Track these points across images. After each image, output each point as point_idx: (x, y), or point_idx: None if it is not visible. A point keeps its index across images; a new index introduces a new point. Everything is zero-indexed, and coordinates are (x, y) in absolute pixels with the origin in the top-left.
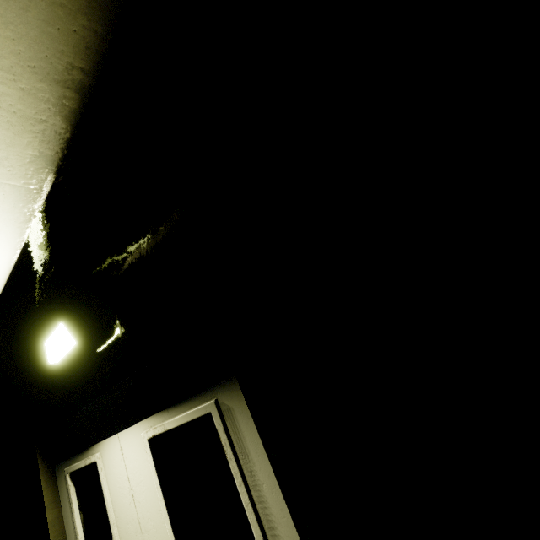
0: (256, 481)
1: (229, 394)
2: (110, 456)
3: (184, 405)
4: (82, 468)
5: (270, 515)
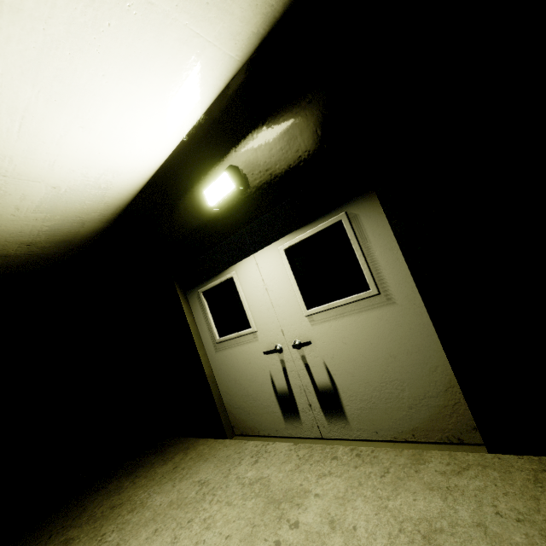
0: (370, 251)
1: (356, 206)
2: (246, 270)
3: (317, 222)
4: (214, 287)
5: (378, 267)
